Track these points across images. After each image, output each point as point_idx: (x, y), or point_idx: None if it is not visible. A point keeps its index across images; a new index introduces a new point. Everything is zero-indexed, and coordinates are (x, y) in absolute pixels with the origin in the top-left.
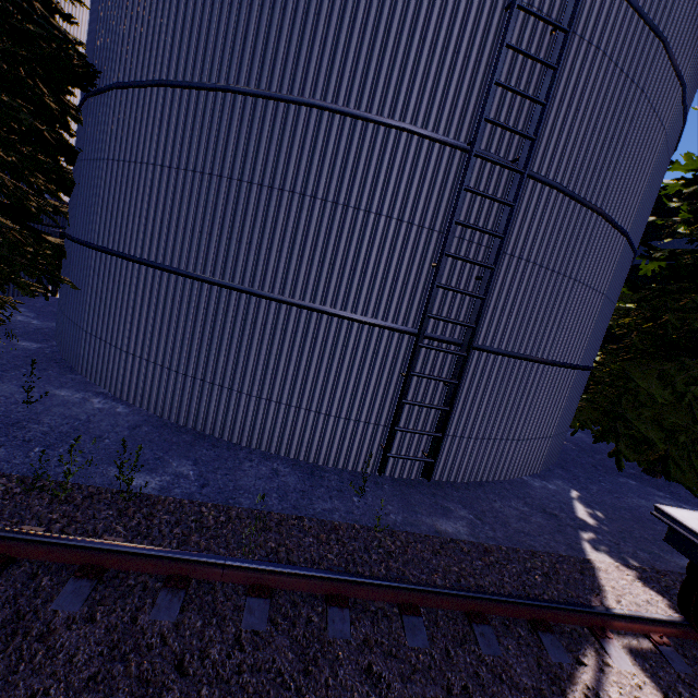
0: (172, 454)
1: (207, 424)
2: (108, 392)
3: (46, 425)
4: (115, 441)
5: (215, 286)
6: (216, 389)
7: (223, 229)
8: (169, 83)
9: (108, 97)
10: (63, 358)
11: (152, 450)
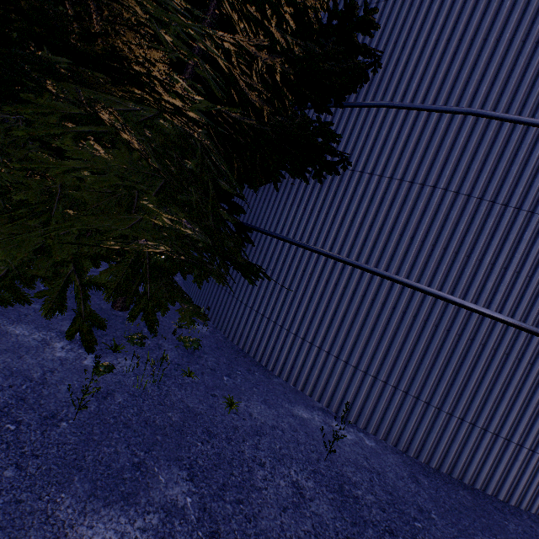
0: (500, 537)
1: (467, 472)
2: (325, 407)
3: (364, 489)
4: (438, 515)
5: (511, 327)
6: (488, 437)
7: (535, 270)
8: (487, 113)
9: (368, 113)
10: (240, 348)
11: (482, 533)
